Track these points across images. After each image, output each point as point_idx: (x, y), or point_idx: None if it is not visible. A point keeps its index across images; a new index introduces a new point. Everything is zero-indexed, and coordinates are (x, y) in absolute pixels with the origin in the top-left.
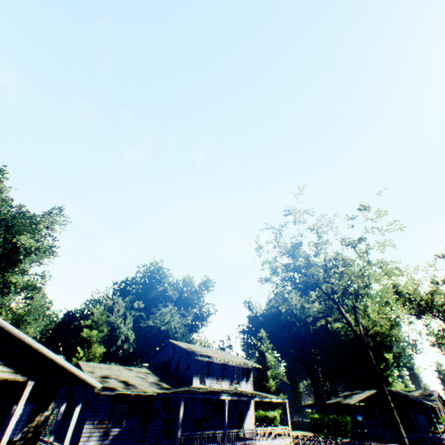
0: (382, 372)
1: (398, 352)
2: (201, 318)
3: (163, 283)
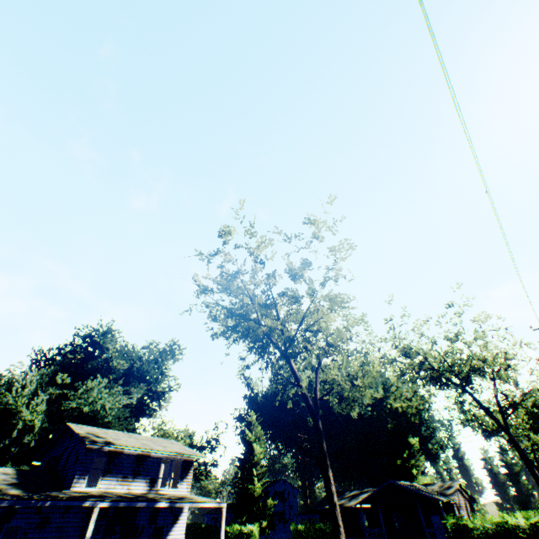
0: (405, 462)
1: (393, 428)
2: (157, 397)
3: (108, 349)
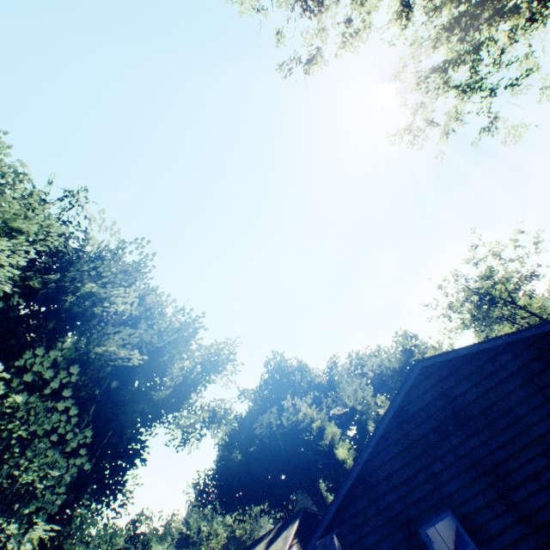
0: None
1: None
2: None
3: (305, 372)
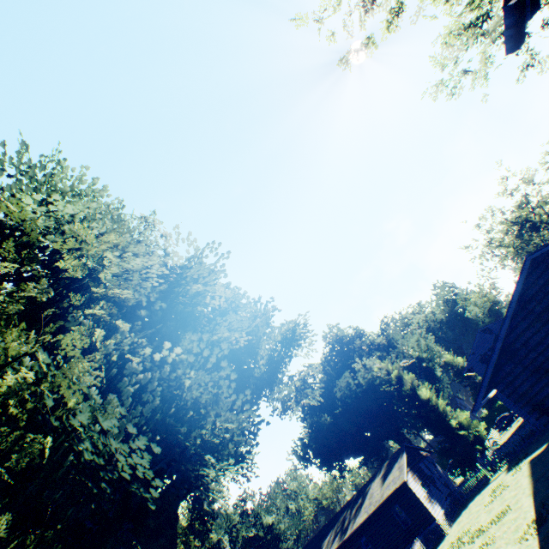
0: None
1: None
2: None
3: (363, 337)
